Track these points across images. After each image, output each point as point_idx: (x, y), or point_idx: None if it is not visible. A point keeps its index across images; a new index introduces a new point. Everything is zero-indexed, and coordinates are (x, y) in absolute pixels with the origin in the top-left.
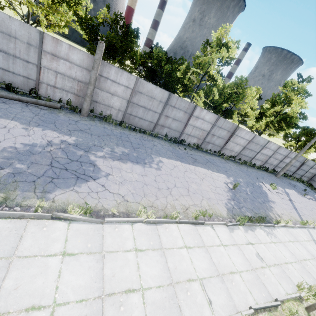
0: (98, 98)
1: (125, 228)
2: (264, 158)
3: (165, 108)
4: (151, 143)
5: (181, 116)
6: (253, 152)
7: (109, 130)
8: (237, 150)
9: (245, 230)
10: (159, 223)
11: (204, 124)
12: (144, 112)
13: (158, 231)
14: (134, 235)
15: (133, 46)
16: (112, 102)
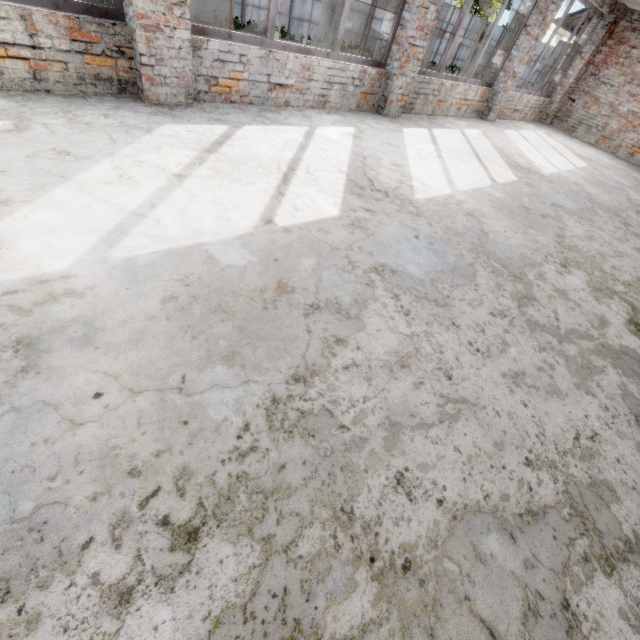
0: None
1: None
2: None
3: None
4: None
5: None
6: None
7: None
8: (359, 29)
9: None
10: None
11: None
12: None
13: None
14: None
15: None
16: None
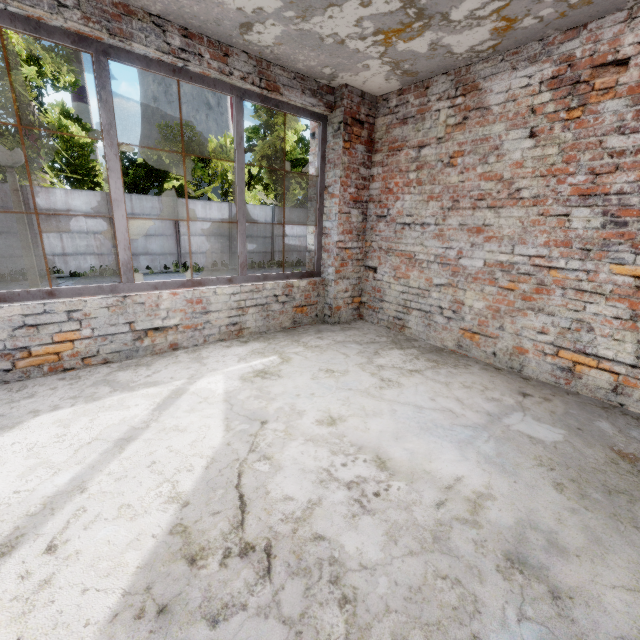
0: None
1: None
2: (297, 243)
3: None
4: None
5: (1, 219)
6: (260, 240)
7: None
8: (221, 248)
9: None
10: None
11: (85, 220)
12: None
13: None
14: None
15: None
16: None
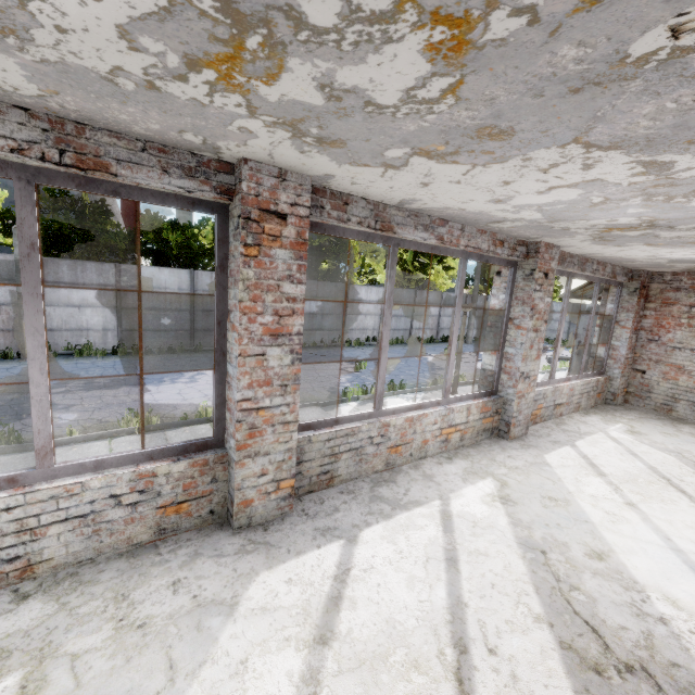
0: (54, 323)
1: (95, 445)
2: (430, 322)
3: (195, 298)
4: (184, 360)
5: None
6: (402, 319)
7: (87, 363)
8: (373, 326)
9: (360, 404)
10: (171, 429)
11: None
12: (158, 318)
13: (166, 436)
14: (112, 448)
15: (102, 226)
16: (85, 321)
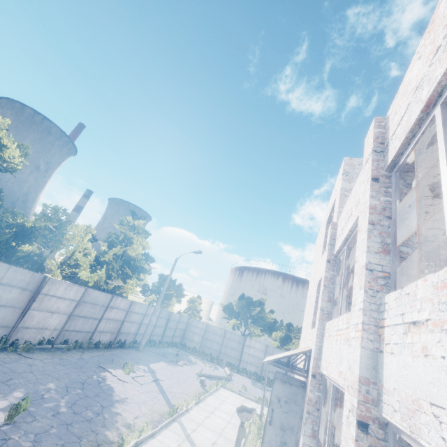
0: None
1: None
2: (114, 326)
3: None
4: None
5: None
6: (91, 320)
7: None
8: (57, 325)
9: None
10: None
11: None
12: None
13: None
14: None
15: None
16: None
